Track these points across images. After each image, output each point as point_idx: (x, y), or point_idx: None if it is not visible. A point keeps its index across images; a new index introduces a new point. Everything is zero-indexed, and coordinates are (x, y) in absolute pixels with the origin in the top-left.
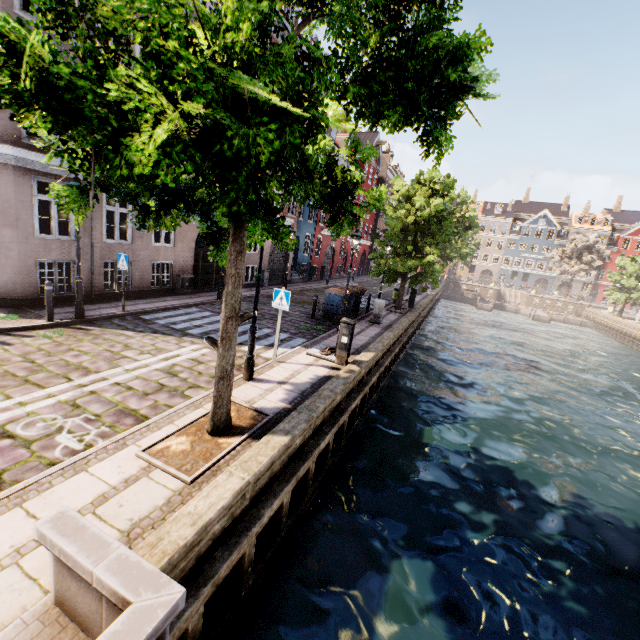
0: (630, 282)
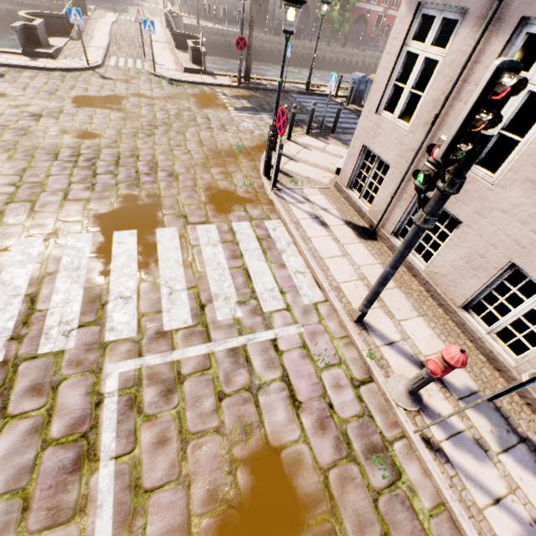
0: None
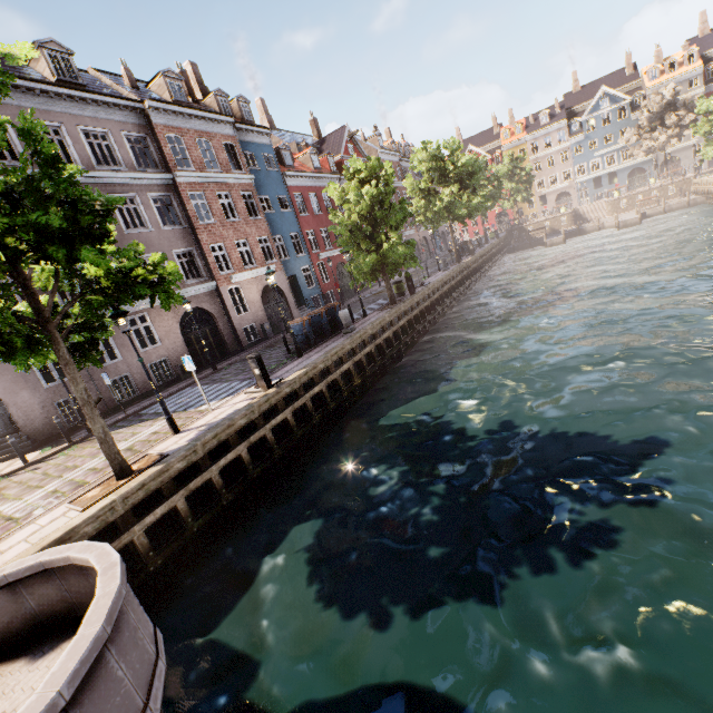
0: None
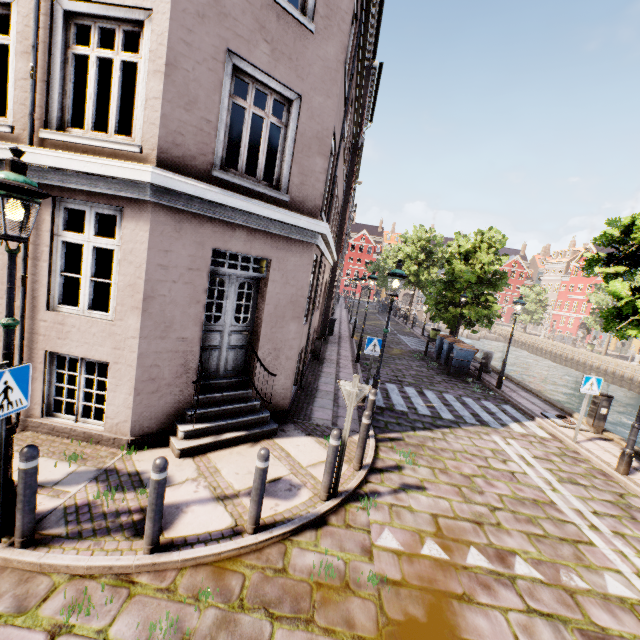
0: (532, 306)
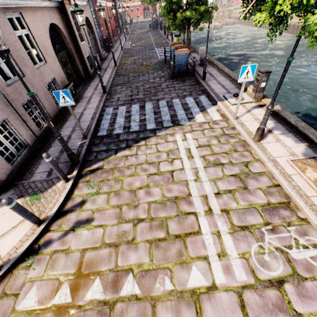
0: None
